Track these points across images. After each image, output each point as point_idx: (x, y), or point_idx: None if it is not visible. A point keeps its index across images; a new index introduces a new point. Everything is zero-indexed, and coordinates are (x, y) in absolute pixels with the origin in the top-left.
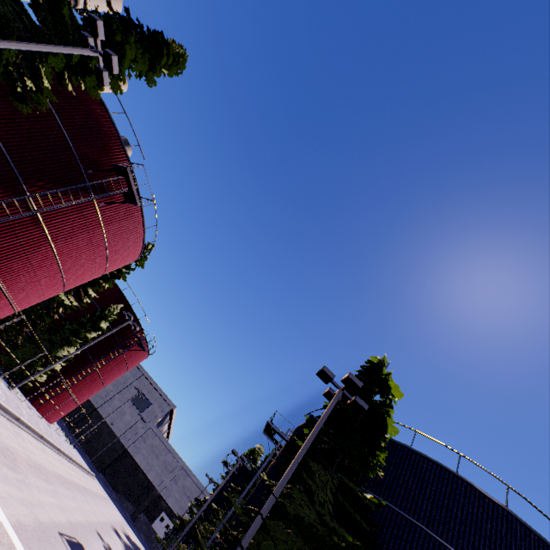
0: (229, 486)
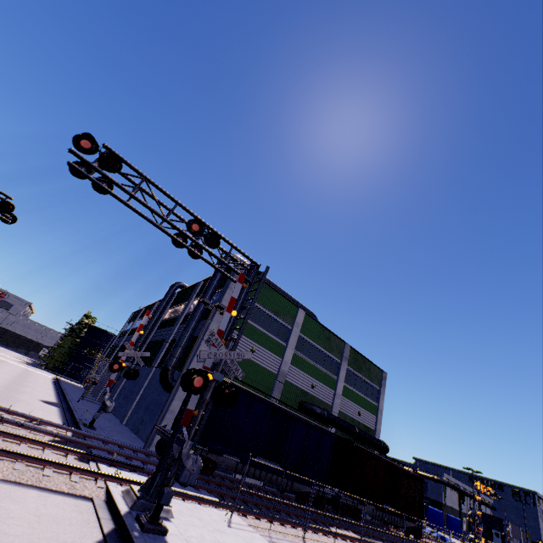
0: None
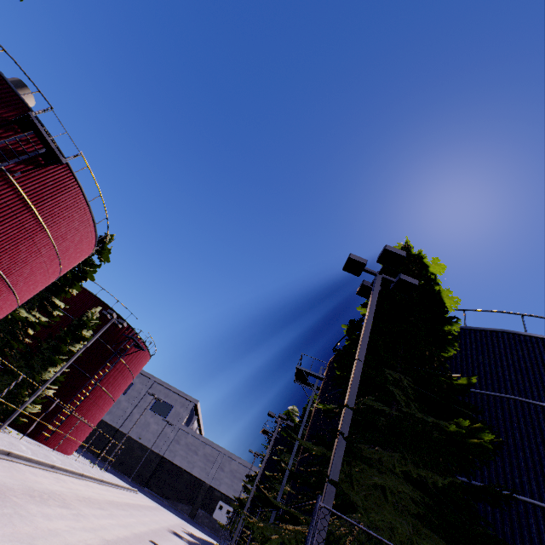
0: (276, 452)
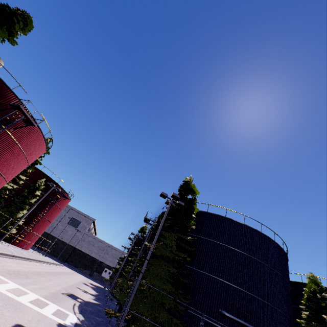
0: (135, 248)
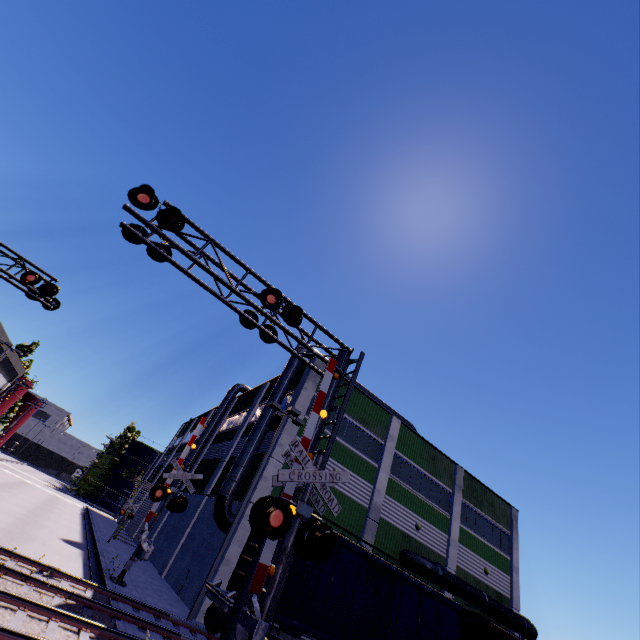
0: None
